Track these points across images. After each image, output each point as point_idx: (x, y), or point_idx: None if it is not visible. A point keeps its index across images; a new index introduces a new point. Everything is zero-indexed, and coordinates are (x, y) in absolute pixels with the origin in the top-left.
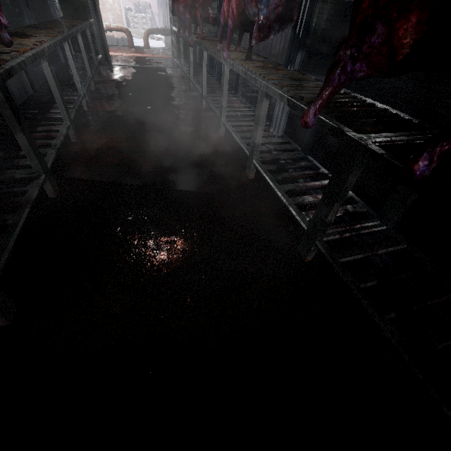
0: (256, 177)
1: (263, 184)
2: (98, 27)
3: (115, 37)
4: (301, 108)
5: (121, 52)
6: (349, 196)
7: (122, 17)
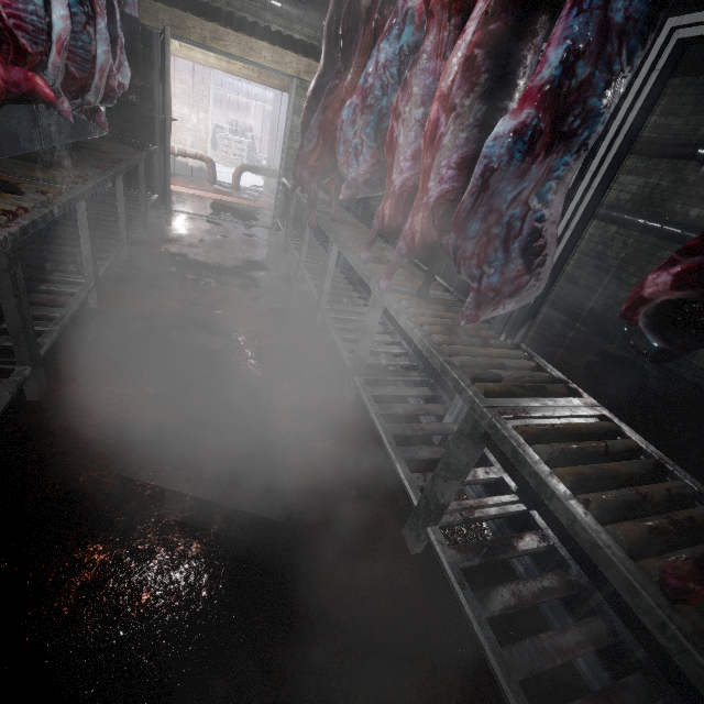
0: (426, 550)
1: (442, 576)
2: (162, 157)
3: (190, 165)
4: (627, 582)
5: (194, 188)
6: (666, 697)
7: (207, 142)
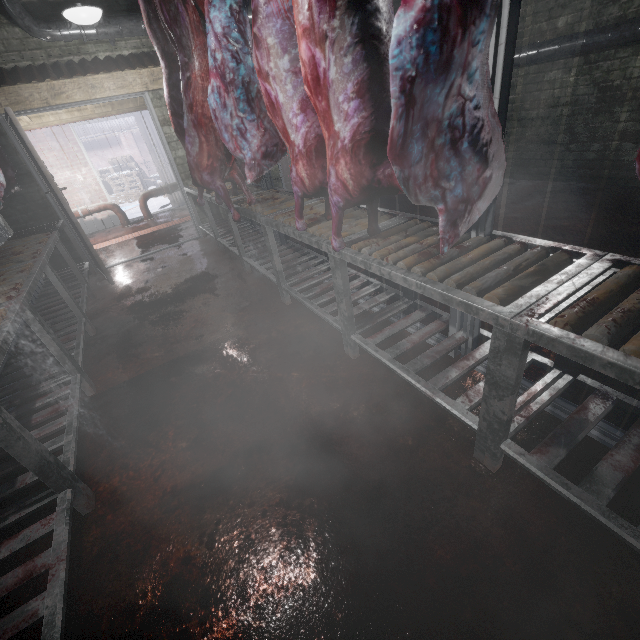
0: (504, 461)
1: (532, 479)
2: (73, 227)
3: (99, 219)
4: None
5: (114, 238)
6: None
7: (101, 191)
